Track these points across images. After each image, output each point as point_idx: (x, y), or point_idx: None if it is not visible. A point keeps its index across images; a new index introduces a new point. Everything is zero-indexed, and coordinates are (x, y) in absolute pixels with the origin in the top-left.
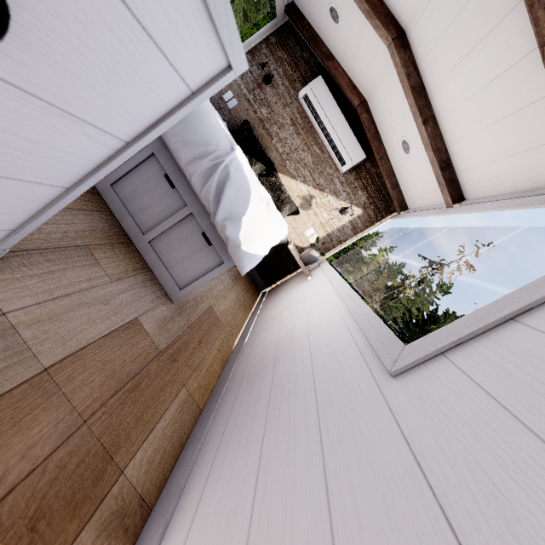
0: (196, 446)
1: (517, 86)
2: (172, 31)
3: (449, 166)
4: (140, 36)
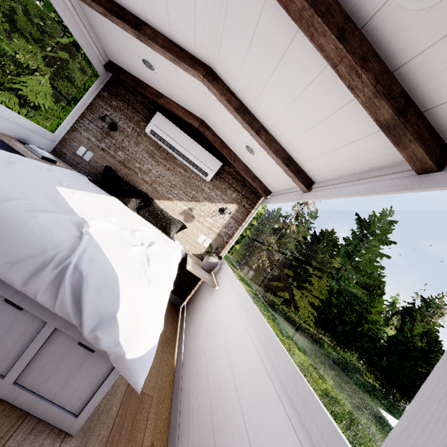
0: None
1: (322, 96)
2: None
3: (291, 161)
4: None
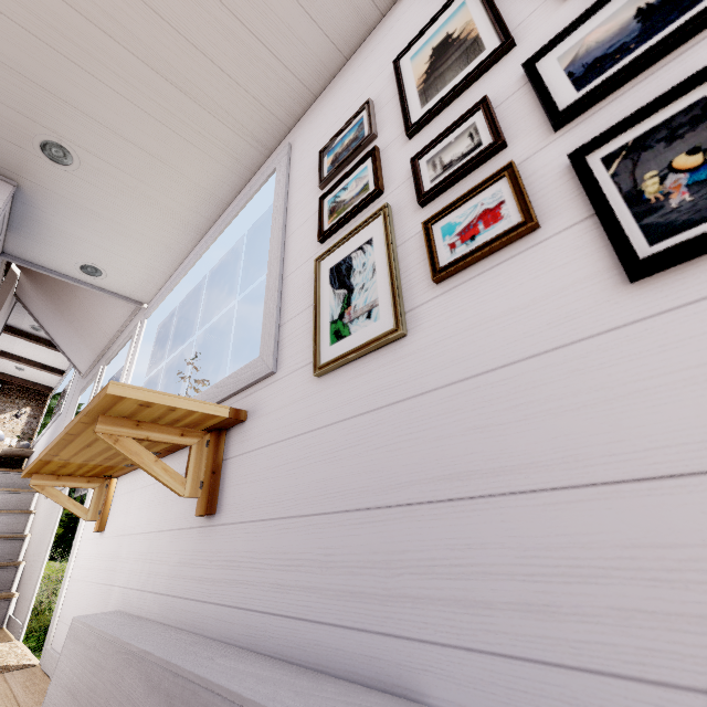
0: None
1: (37, 345)
2: None
3: (46, 366)
4: None
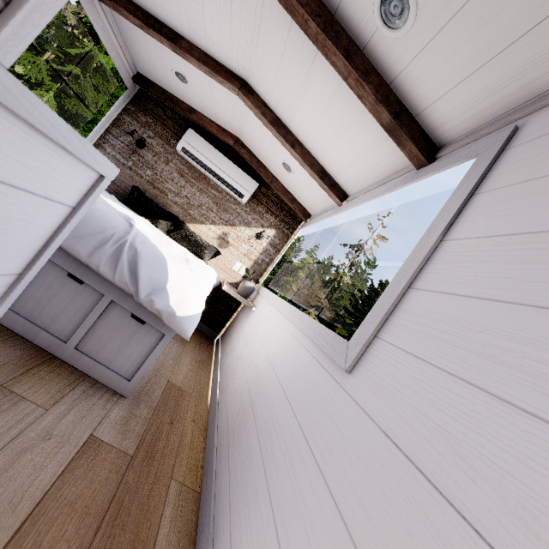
0: (208, 534)
1: (344, 107)
2: (36, 175)
3: (325, 174)
4: (5, 190)
